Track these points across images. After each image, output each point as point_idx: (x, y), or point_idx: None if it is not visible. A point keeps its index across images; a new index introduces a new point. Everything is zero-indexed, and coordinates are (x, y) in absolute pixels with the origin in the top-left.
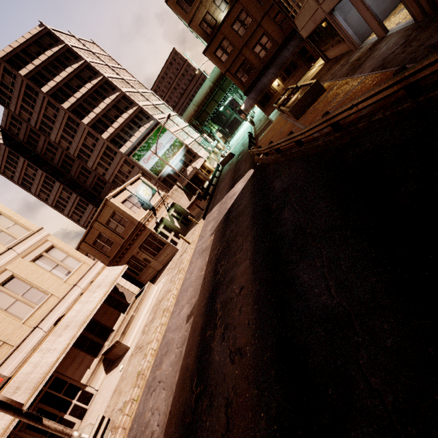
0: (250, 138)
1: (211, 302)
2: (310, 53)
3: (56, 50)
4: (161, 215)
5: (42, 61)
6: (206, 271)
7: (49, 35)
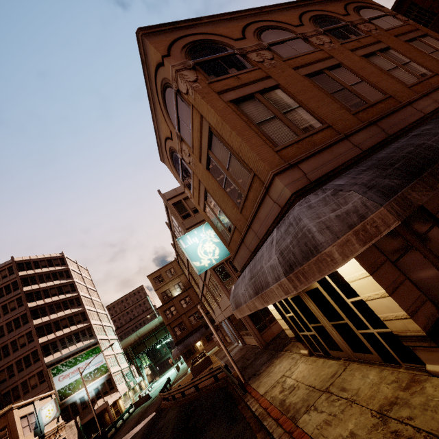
0: (168, 383)
1: None
2: None
3: (58, 269)
4: None
5: (43, 271)
6: None
7: (62, 259)
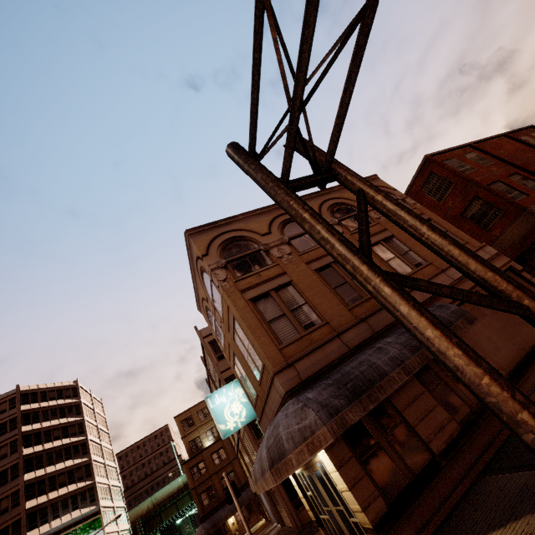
0: None
1: None
2: None
3: (68, 402)
4: None
5: (49, 405)
6: None
7: (75, 389)
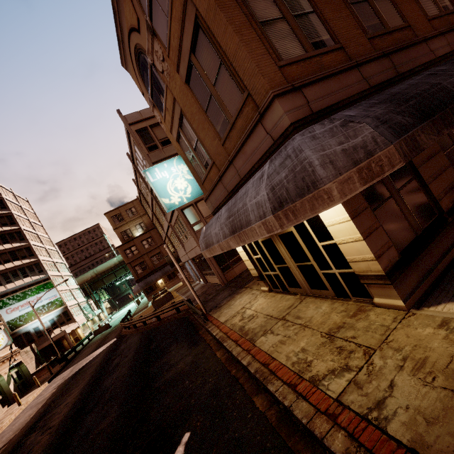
0: (128, 315)
1: (34, 425)
2: None
3: None
4: (1, 371)
5: None
6: (36, 413)
7: None
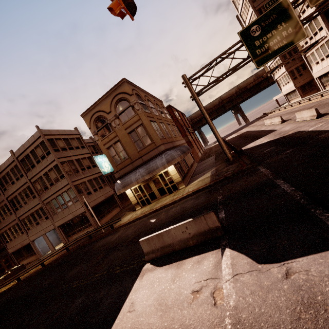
0: None
1: None
2: (3, 267)
3: None
4: None
5: None
6: None
7: None
